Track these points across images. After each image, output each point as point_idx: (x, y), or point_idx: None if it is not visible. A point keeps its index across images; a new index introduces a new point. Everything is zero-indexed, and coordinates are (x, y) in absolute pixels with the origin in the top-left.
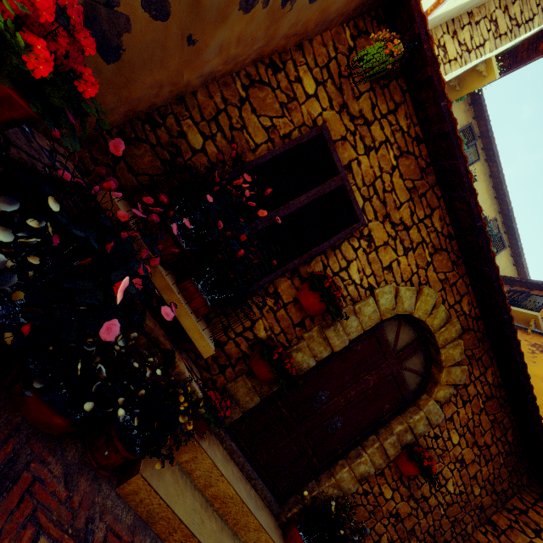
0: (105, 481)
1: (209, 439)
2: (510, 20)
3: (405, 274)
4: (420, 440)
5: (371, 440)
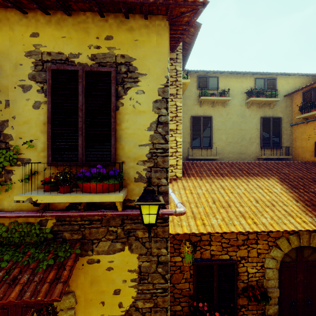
0: None
1: None
2: (172, 85)
3: (265, 247)
4: None
5: None
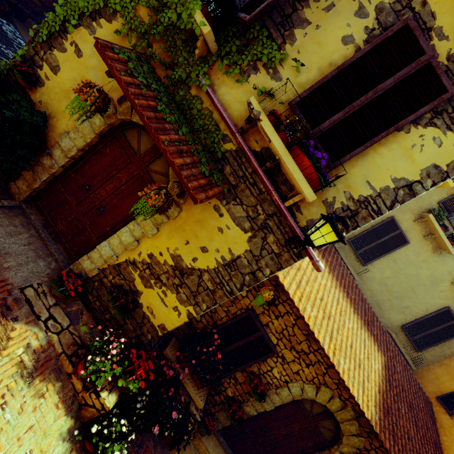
0: (166, 448)
1: (207, 435)
2: None
3: (309, 377)
4: None
5: None
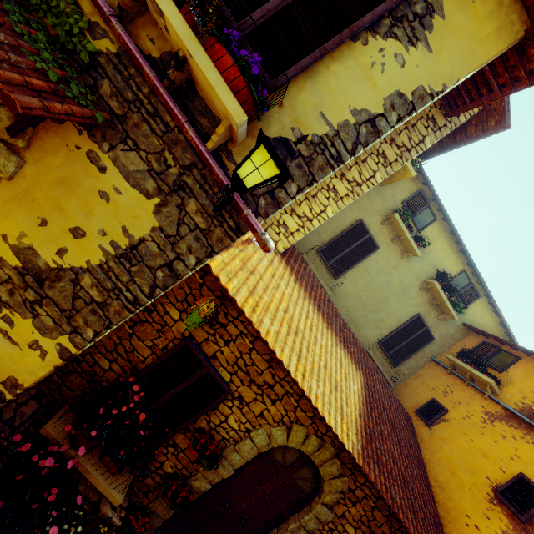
0: None
1: None
2: (398, 148)
3: (277, 417)
4: (316, 533)
5: (273, 533)
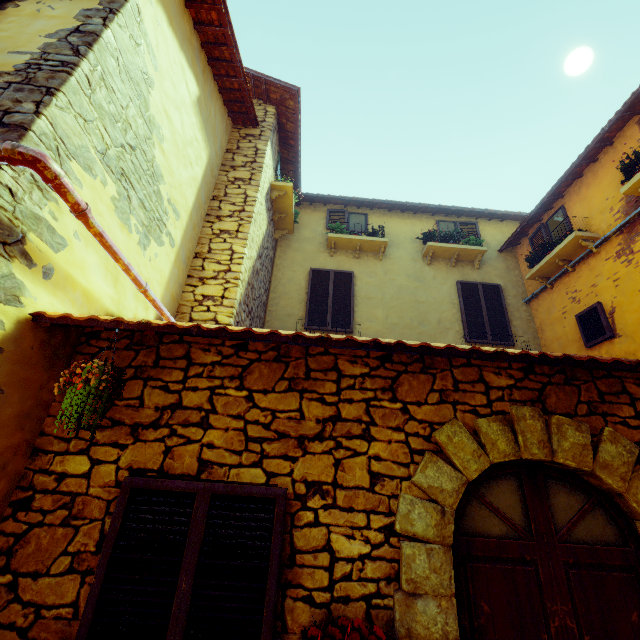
0: None
1: None
2: (244, 167)
3: (400, 455)
4: None
5: None
